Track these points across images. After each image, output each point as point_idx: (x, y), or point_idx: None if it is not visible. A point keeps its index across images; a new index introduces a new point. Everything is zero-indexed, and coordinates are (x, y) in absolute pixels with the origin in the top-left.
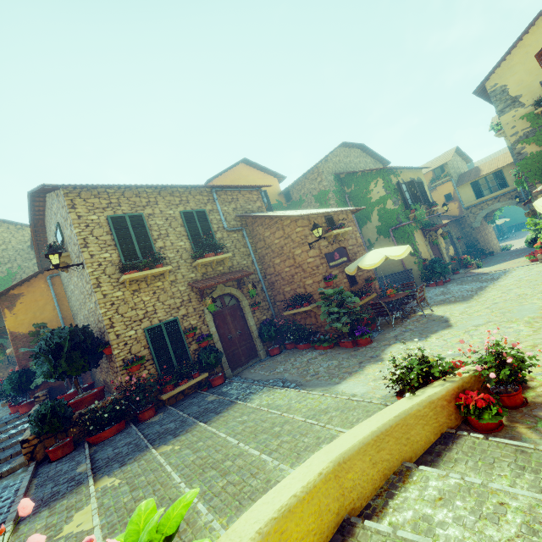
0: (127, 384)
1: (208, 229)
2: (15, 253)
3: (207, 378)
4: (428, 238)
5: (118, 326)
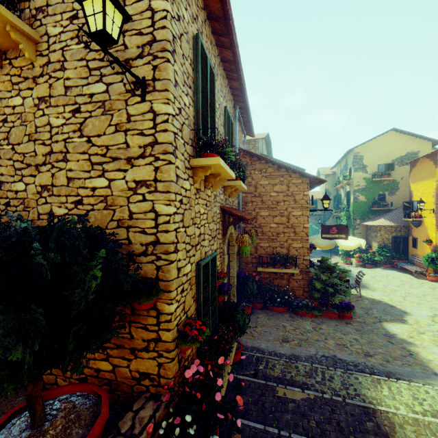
0: (175, 380)
1: (232, 147)
2: None
3: None
4: None
5: (181, 250)
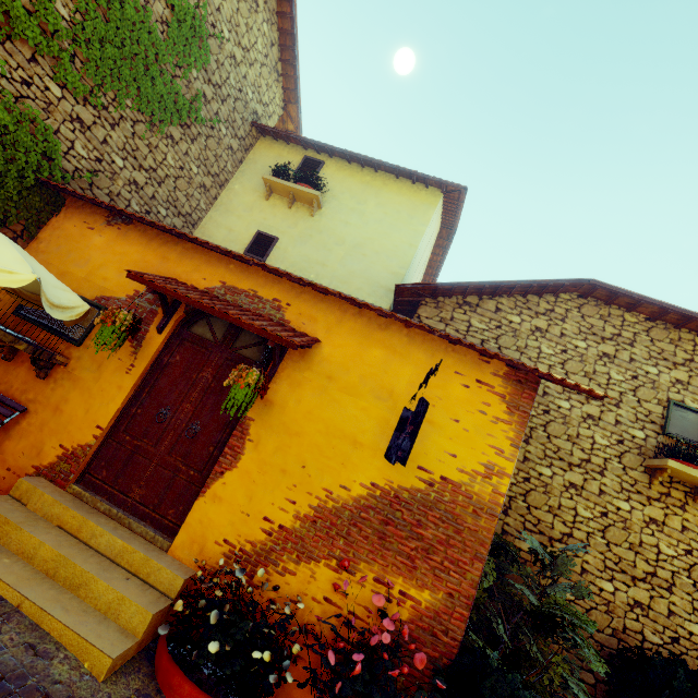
0: None
1: None
2: (235, 90)
3: None
4: None
5: None
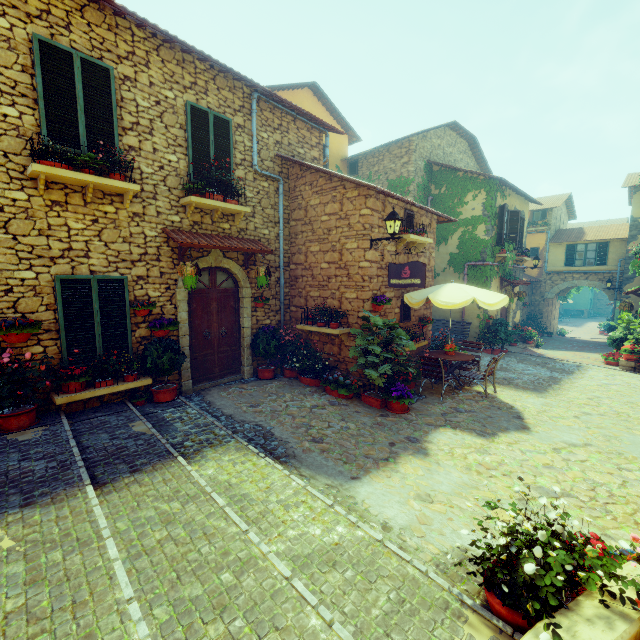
0: None
1: (226, 154)
2: None
3: (150, 387)
4: (503, 292)
5: (2, 254)
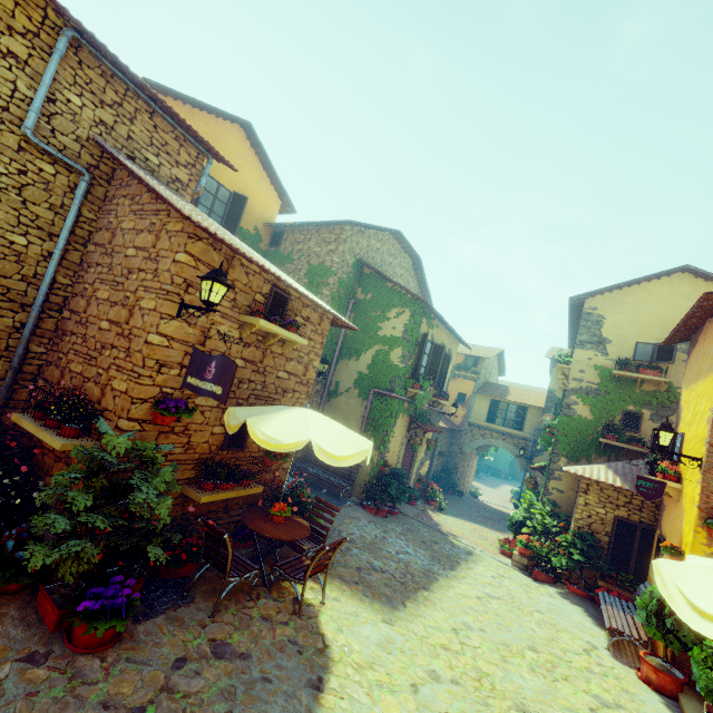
0: None
1: None
2: None
3: None
4: (412, 435)
5: None
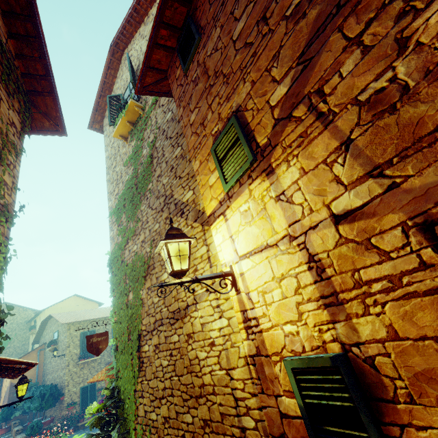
0: (66, 415)
1: None
2: (17, 325)
3: None
4: None
5: (70, 385)
